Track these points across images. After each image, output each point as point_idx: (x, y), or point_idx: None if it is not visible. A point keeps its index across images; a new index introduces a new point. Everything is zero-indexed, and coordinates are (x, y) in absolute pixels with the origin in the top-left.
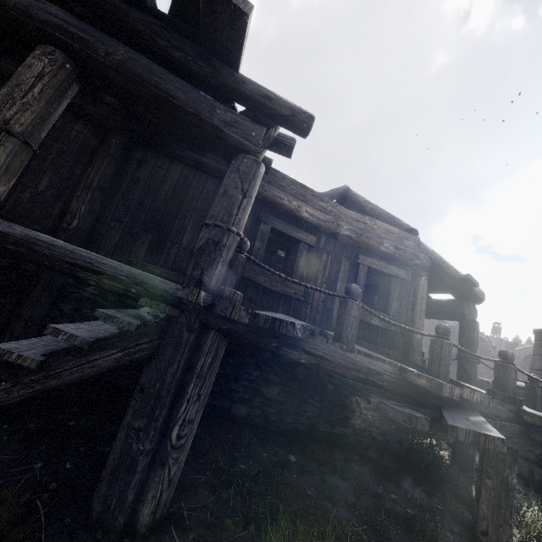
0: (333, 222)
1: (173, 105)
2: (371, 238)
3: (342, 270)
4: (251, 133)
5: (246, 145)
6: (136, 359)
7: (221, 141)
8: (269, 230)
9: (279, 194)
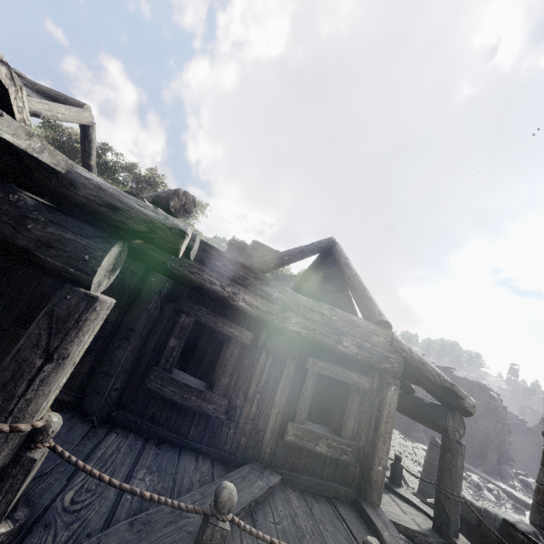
0: (277, 314)
1: None
2: (326, 335)
3: (285, 375)
4: (82, 256)
5: (72, 273)
6: None
7: (36, 266)
8: (192, 323)
9: (209, 277)
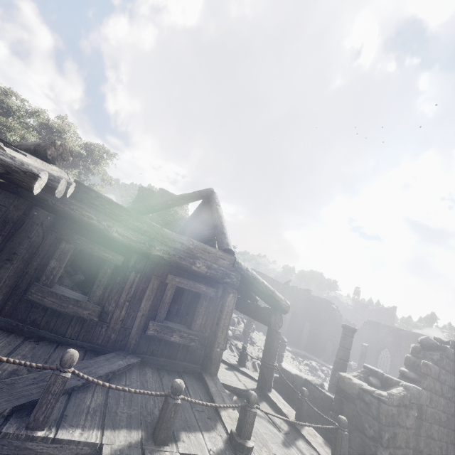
0: (145, 243)
1: None
2: (184, 258)
3: (150, 288)
4: None
5: None
6: None
7: None
8: (71, 249)
9: (87, 213)
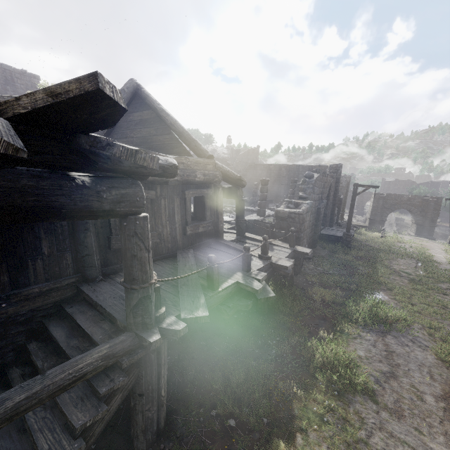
0: None
1: (61, 213)
2: (189, 175)
3: (176, 206)
4: (136, 199)
5: (134, 210)
6: (131, 387)
7: (112, 216)
8: None
9: None
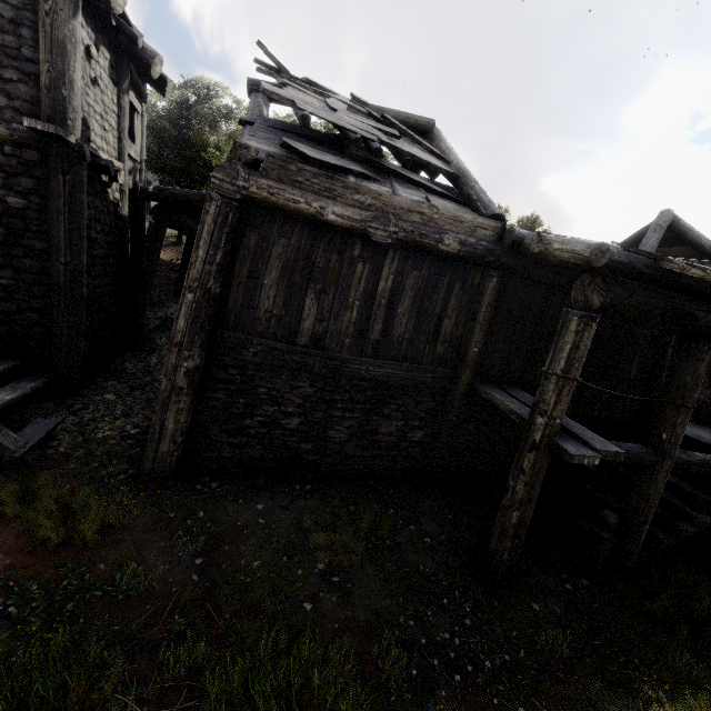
0: None
1: None
2: None
3: None
4: None
5: None
6: None
7: None
8: None
9: None
